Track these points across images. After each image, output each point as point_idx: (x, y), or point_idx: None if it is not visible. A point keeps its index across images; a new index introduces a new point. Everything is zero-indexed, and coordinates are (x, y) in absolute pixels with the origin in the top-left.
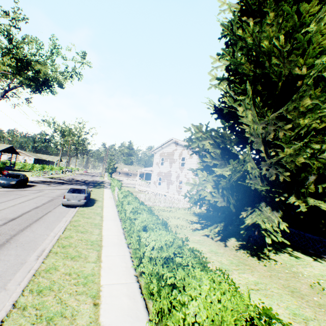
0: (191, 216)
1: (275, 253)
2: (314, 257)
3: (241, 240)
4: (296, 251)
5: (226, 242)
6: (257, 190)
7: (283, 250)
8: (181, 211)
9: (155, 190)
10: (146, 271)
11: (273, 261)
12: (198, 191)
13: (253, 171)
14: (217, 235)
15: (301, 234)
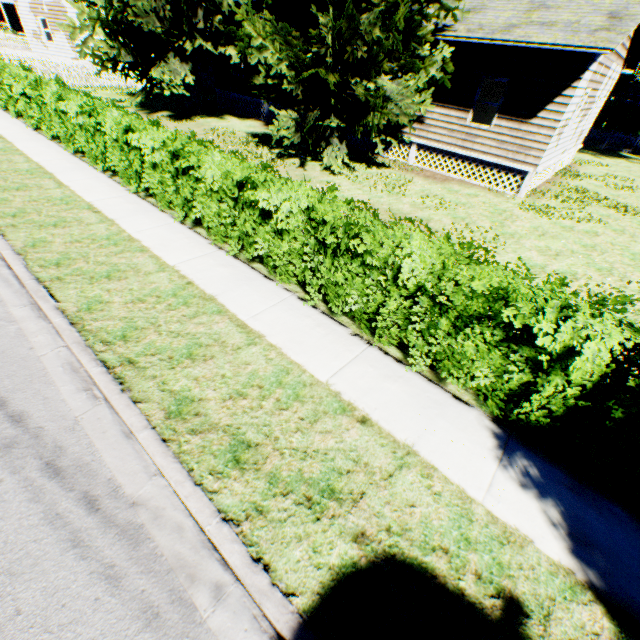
0: (122, 97)
1: (203, 118)
2: (244, 119)
3: (176, 113)
4: (231, 117)
5: (154, 115)
6: (157, 34)
7: (217, 117)
8: (107, 92)
9: (48, 56)
10: (35, 114)
11: (193, 122)
12: (87, 40)
13: (140, 5)
14: (149, 111)
15: (243, 99)
